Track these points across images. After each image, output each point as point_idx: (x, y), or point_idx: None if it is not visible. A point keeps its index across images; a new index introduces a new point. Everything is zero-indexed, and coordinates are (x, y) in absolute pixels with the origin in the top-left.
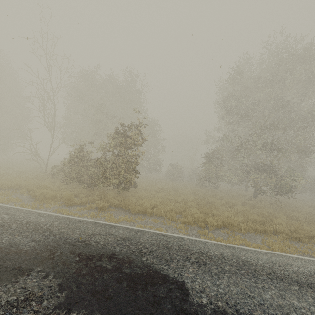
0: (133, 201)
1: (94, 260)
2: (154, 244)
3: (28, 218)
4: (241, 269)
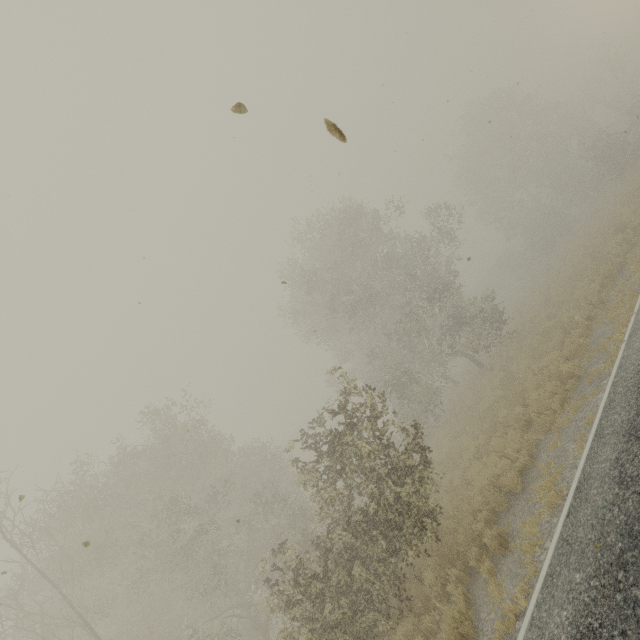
0: (479, 498)
1: None
2: None
3: None
4: None
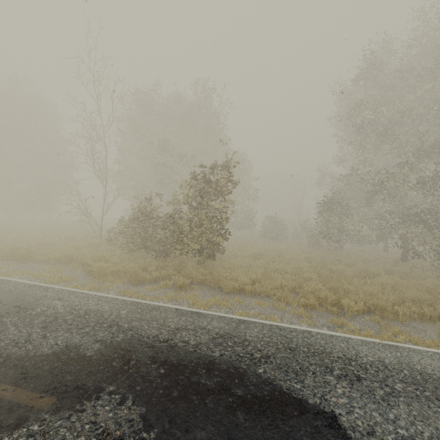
0: (223, 274)
1: (186, 373)
2: (269, 344)
3: (86, 306)
4: (424, 389)
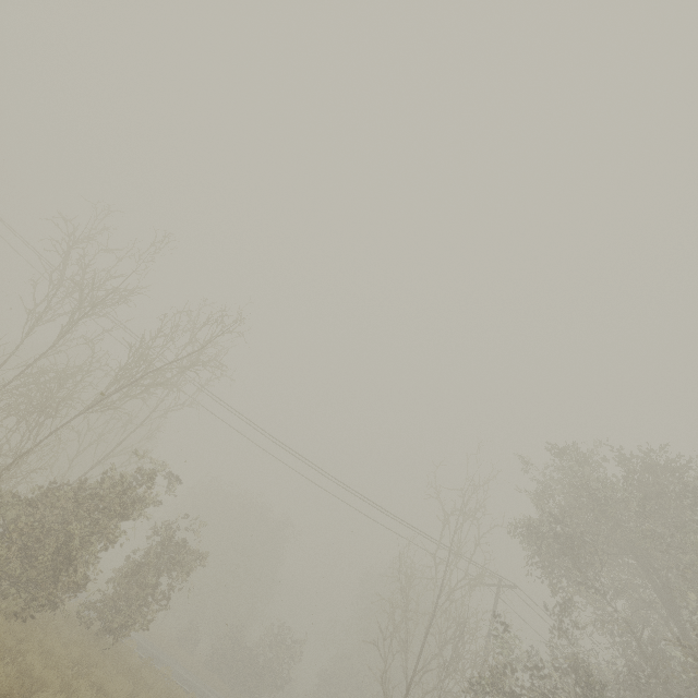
0: None
1: None
2: None
3: None
4: None
